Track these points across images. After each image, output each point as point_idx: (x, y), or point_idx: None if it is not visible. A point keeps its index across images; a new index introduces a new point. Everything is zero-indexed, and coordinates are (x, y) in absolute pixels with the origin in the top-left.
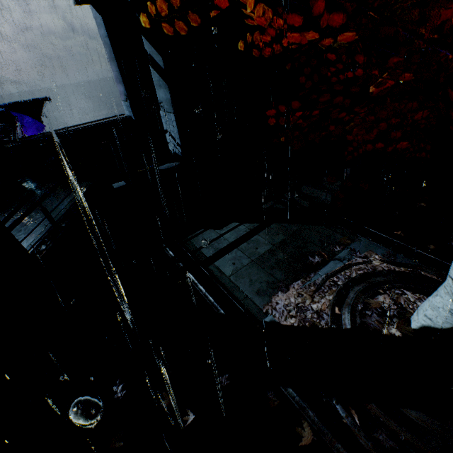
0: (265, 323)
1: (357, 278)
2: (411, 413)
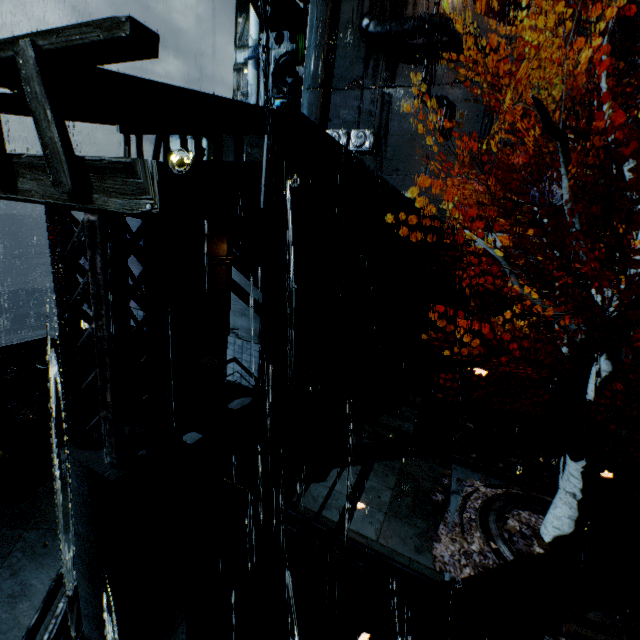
0: (448, 583)
1: (484, 508)
2: (590, 615)
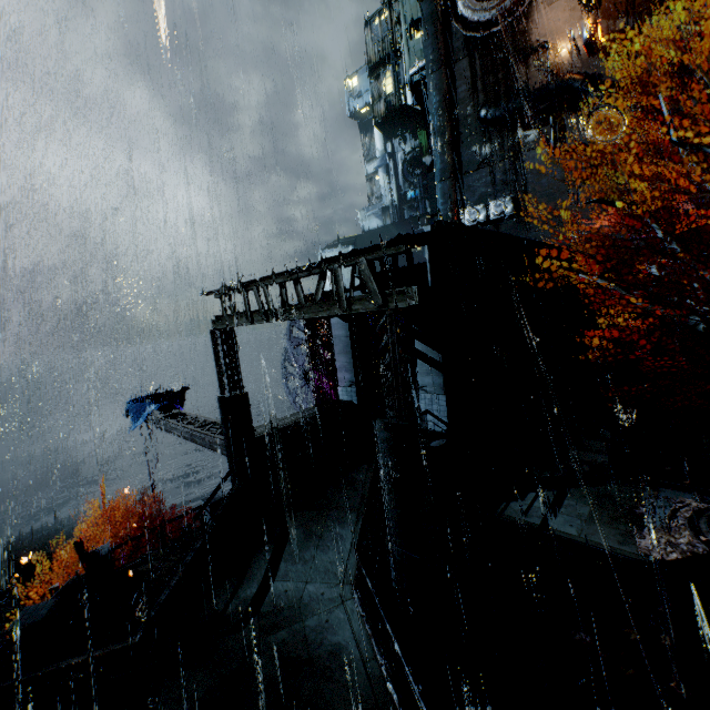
0: (653, 562)
1: (694, 515)
2: None
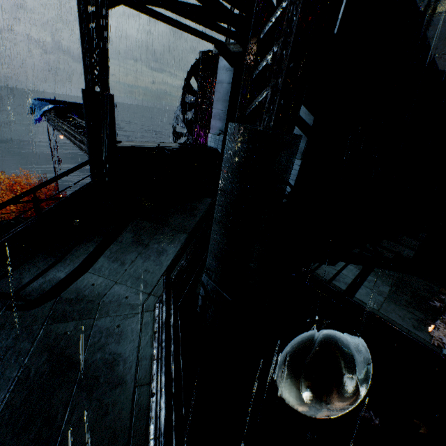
0: None
1: None
2: None
